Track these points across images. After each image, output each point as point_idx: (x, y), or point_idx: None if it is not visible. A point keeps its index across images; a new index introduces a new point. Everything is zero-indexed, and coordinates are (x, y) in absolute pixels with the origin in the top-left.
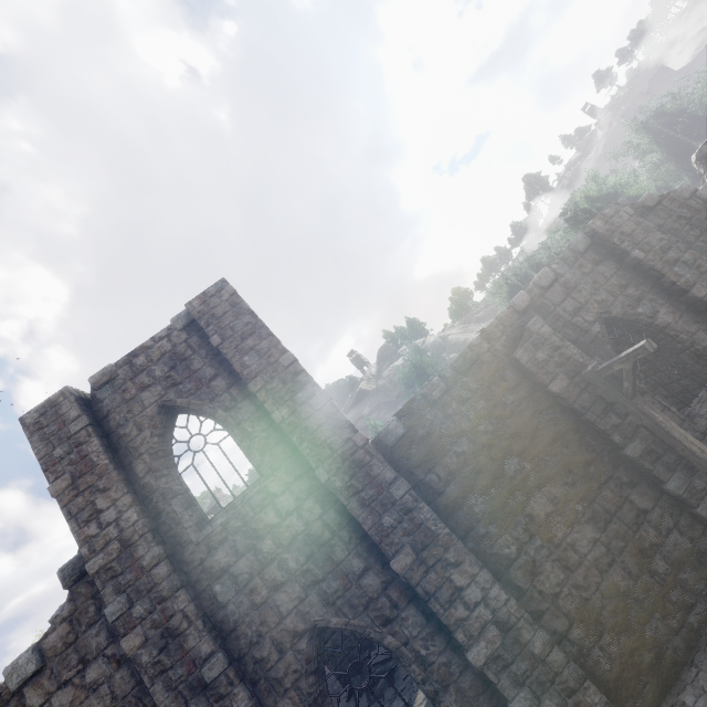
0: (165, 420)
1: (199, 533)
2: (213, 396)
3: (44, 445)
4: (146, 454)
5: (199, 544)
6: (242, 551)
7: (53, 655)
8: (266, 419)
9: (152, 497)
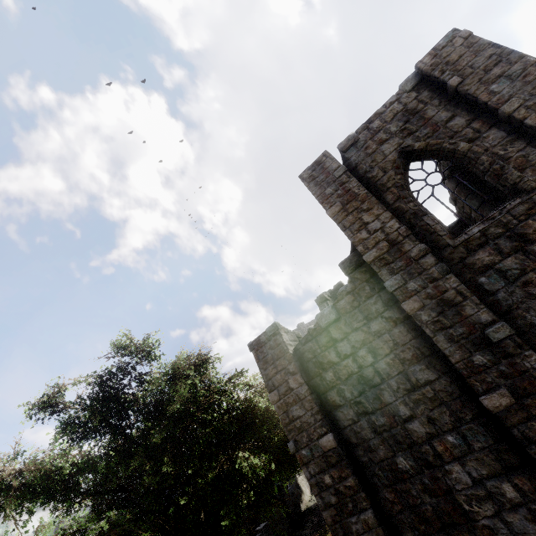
0: (403, 163)
1: (454, 239)
2: (452, 133)
3: (318, 188)
4: (393, 187)
5: (456, 247)
6: (507, 252)
7: (344, 312)
8: (522, 140)
9: (404, 216)
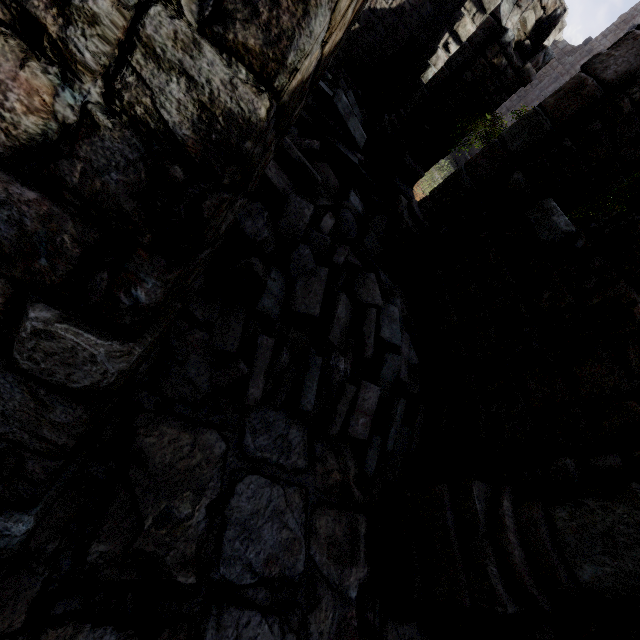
0: None
1: None
2: None
3: None
4: None
5: None
6: None
7: (563, 51)
8: None
9: None
